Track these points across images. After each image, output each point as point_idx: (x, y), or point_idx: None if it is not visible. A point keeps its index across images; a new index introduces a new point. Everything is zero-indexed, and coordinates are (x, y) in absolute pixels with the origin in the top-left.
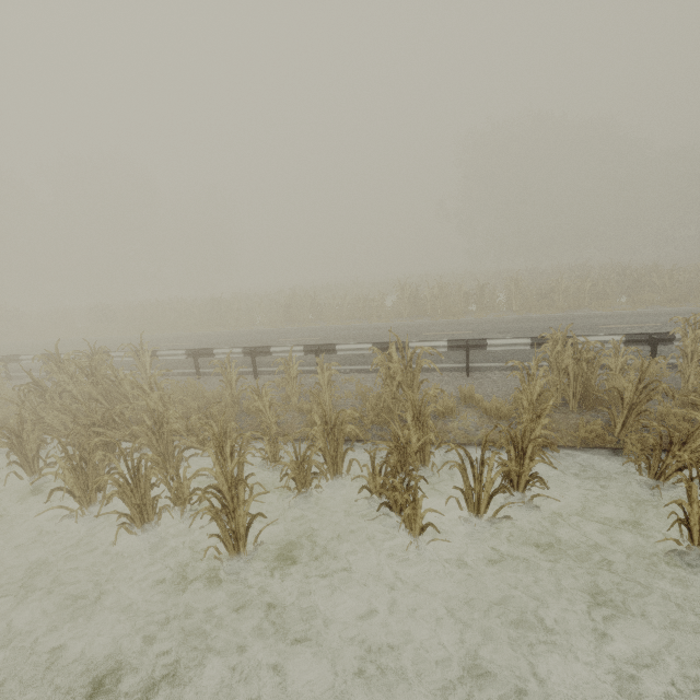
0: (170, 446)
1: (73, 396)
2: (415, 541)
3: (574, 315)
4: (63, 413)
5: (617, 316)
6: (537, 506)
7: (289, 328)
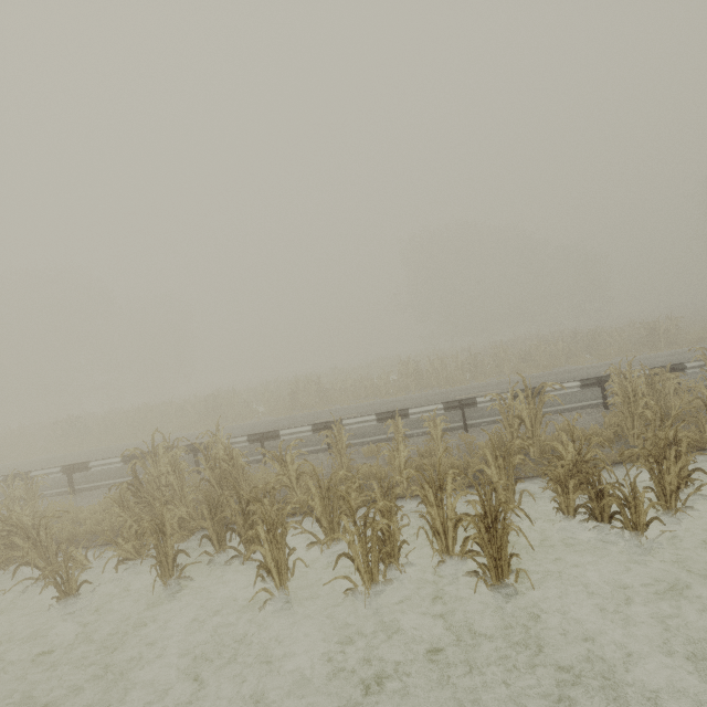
0: (334, 513)
1: (174, 489)
2: (642, 539)
3: (568, 369)
4: (178, 507)
5: (604, 365)
6: (704, 496)
7: (308, 413)
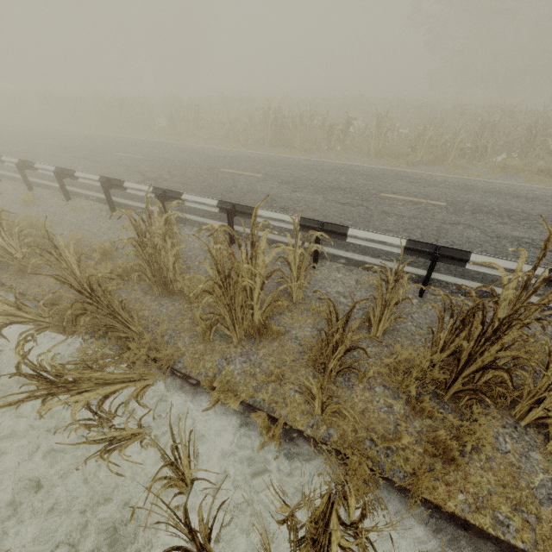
0: None
1: None
2: None
3: (398, 173)
4: None
5: (431, 183)
6: None
7: (152, 141)
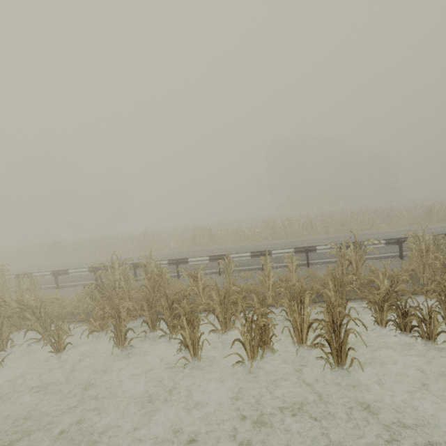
0: (227, 312)
1: (124, 290)
2: (433, 345)
3: (372, 232)
4: (126, 301)
5: (397, 231)
6: None
7: (203, 249)
